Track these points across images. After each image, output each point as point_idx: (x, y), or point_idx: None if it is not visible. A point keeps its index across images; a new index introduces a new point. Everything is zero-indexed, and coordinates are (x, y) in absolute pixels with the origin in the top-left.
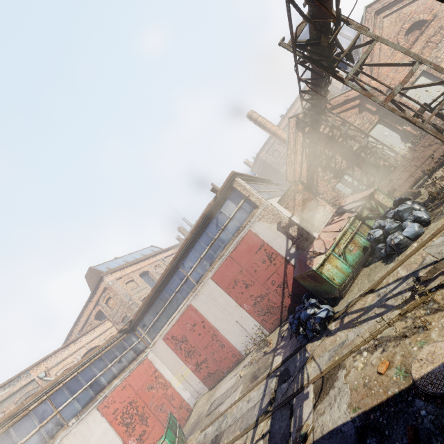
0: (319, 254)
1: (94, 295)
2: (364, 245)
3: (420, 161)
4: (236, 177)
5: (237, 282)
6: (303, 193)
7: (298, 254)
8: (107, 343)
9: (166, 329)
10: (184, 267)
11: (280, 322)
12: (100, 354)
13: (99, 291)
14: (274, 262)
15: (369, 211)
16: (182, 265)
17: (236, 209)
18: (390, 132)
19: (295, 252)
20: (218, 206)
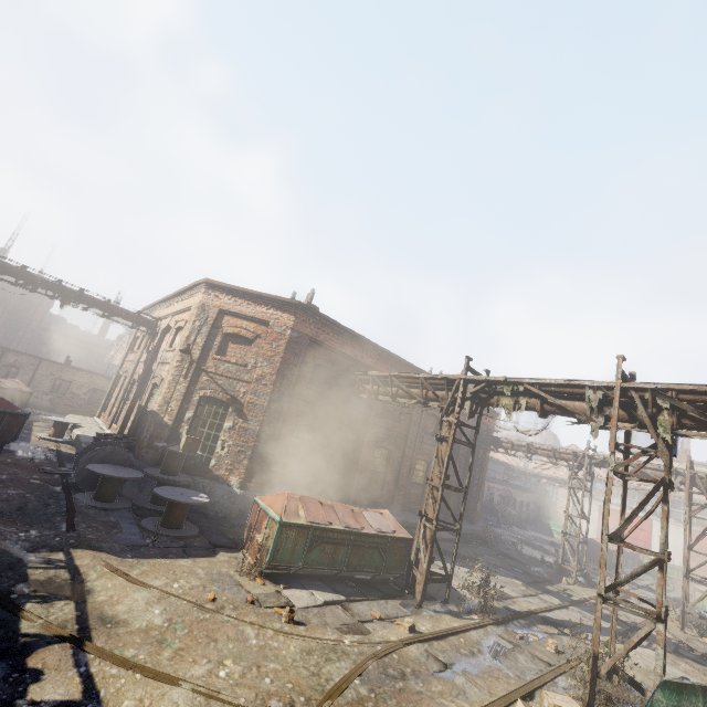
0: None
1: None
2: None
3: None
4: None
5: None
6: None
7: None
8: None
9: None
10: None
11: None
12: None
13: None
14: None
15: None
16: None
17: None
18: None
19: None
20: None
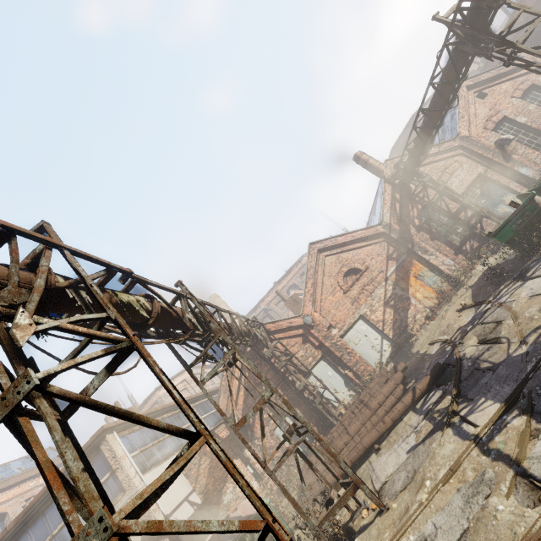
0: None
1: None
2: None
3: None
4: (113, 431)
5: None
6: (211, 456)
7: None
8: None
9: None
10: None
11: None
12: None
13: None
14: None
15: None
16: None
17: None
18: (334, 373)
19: None
20: None
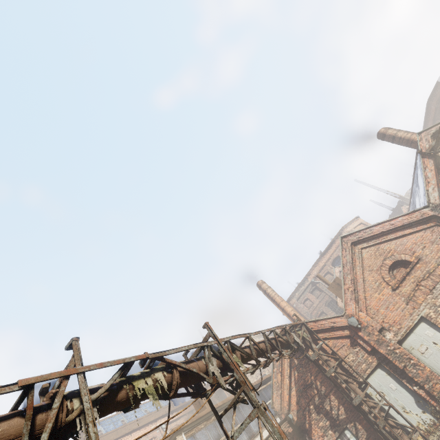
0: None
1: None
2: None
3: None
4: (181, 432)
5: None
6: None
7: None
8: None
9: None
10: None
11: None
12: None
13: None
14: None
15: None
16: None
17: None
18: (398, 387)
19: None
20: None
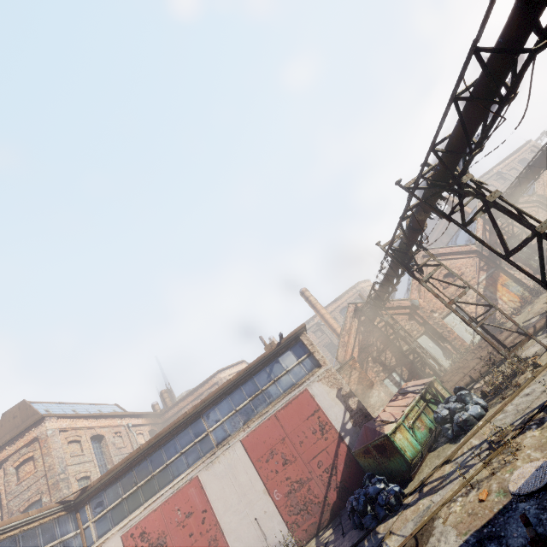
0: (389, 422)
1: (6, 446)
2: (430, 427)
3: (466, 370)
4: (304, 331)
5: (274, 454)
6: (360, 371)
7: (354, 432)
8: (37, 514)
9: (139, 515)
10: (209, 417)
11: (317, 530)
12: (18, 529)
13: (22, 440)
14: (326, 435)
15: (431, 395)
16: (208, 414)
17: (297, 362)
18: (434, 345)
19: (351, 429)
20: (277, 353)
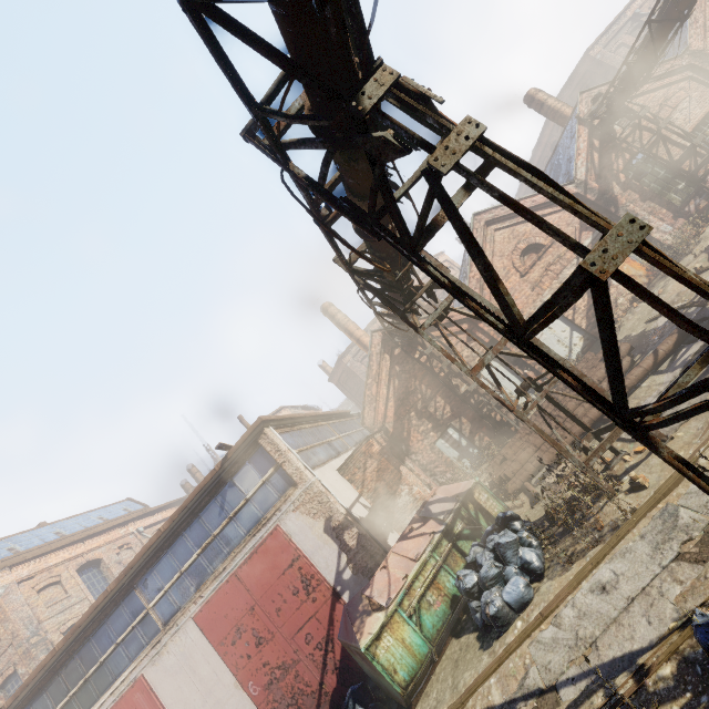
0: (377, 607)
1: None
2: (454, 593)
3: (540, 440)
4: (268, 425)
5: (242, 632)
6: (379, 459)
7: (356, 583)
8: None
9: None
10: (146, 588)
11: None
12: None
13: None
14: (313, 595)
15: (464, 523)
16: (143, 583)
17: (260, 482)
18: (509, 375)
19: (351, 579)
20: (229, 473)
